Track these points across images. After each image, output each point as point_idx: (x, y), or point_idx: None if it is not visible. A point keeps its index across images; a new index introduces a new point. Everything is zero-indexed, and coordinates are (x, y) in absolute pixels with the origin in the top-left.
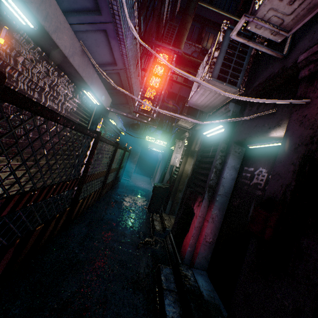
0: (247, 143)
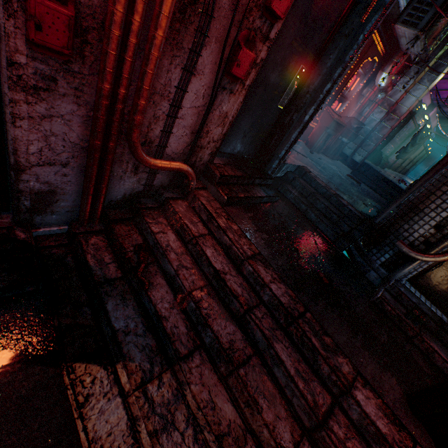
0: None
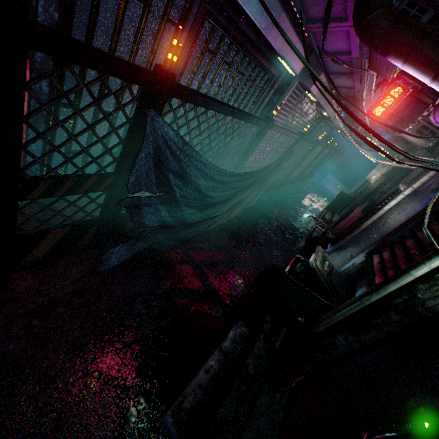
0: None
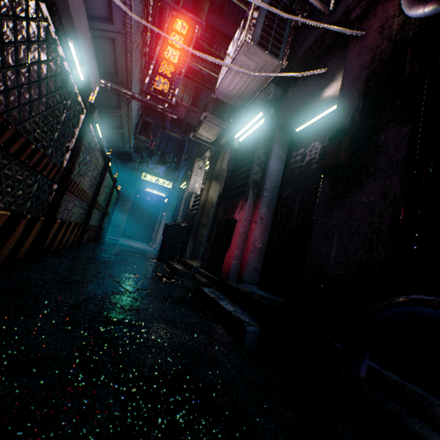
0: (293, 125)
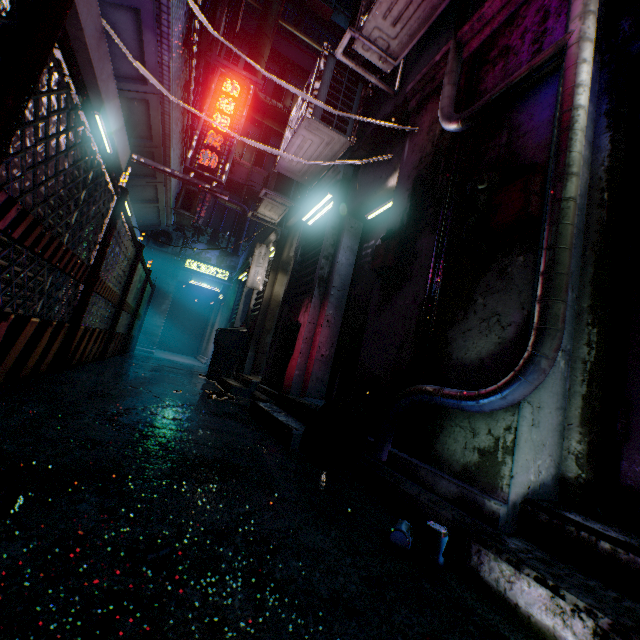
0: (365, 212)
